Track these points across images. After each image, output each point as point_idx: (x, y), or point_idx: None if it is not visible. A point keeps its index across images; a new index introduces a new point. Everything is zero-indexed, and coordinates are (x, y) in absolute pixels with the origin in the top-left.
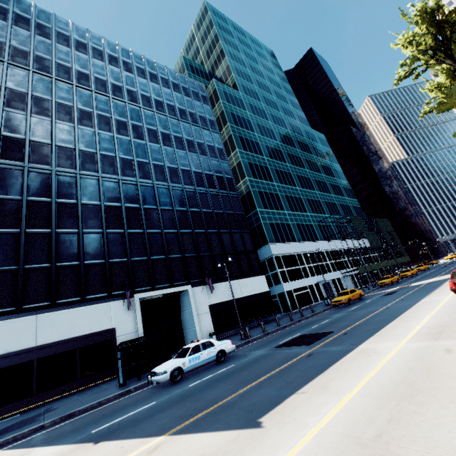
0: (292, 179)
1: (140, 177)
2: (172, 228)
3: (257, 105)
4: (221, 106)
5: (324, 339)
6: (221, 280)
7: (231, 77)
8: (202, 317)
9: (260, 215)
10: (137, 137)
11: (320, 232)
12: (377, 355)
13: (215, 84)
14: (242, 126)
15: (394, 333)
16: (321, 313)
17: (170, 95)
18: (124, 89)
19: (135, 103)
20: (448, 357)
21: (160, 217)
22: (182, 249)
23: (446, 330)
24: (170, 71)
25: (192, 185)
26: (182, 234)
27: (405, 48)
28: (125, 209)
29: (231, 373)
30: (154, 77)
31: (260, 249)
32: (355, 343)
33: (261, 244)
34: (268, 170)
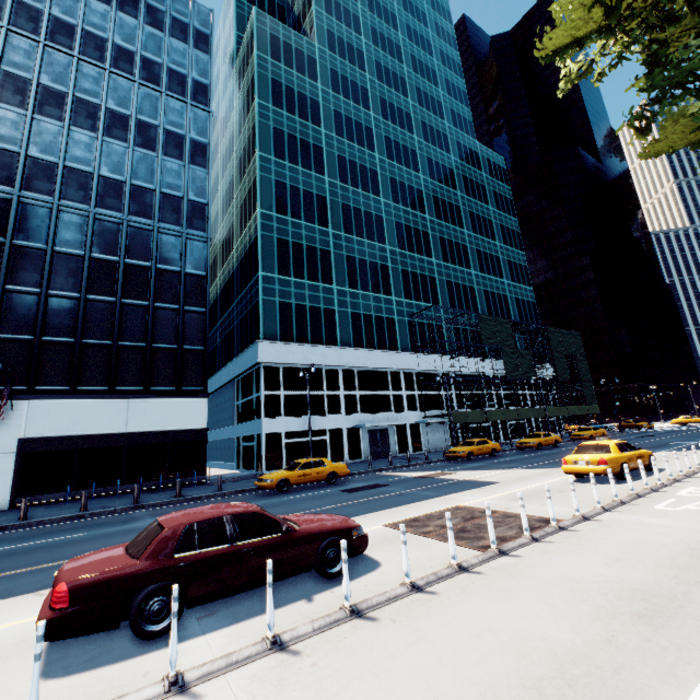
0: (381, 228)
1: None
2: None
3: (353, 75)
4: (253, 64)
5: None
6: (78, 394)
7: (310, 12)
8: None
9: (262, 285)
10: None
11: (409, 336)
12: None
13: (255, 18)
14: (292, 110)
15: None
16: (215, 498)
17: (106, 16)
18: None
19: None
20: None
21: None
22: None
23: None
24: None
25: (85, 203)
26: (10, 294)
27: None
28: None
29: None
30: None
31: (249, 347)
32: None
33: (254, 340)
34: (323, 203)
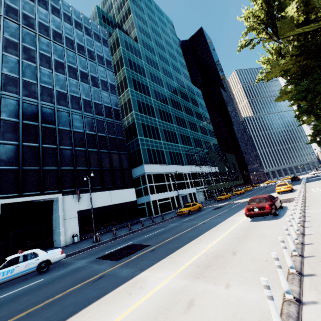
0: (171, 118)
1: (24, 95)
2: (52, 143)
3: (152, 57)
4: (120, 51)
5: (134, 255)
6: (93, 190)
7: (134, 31)
8: (69, 221)
9: (140, 142)
10: (28, 58)
11: (186, 159)
12: (135, 296)
13: (118, 33)
14: (136, 71)
15: (180, 257)
16: (167, 220)
17: (71, 30)
18: (20, 12)
19: (31, 28)
20: (179, 320)
21: (40, 133)
22: (58, 163)
23: (214, 264)
24: (75, 10)
25: (80, 110)
26: (62, 150)
27: (247, 21)
28: (1, 121)
29: (20, 296)
30: (56, 11)
31: (137, 167)
32: (143, 268)
33: (138, 164)
34: (152, 108)
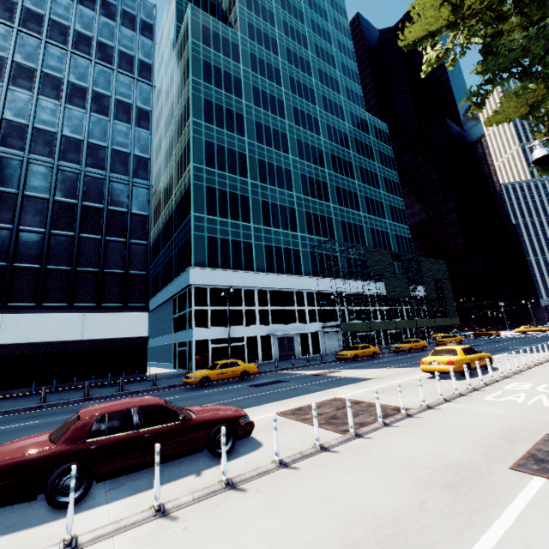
0: (289, 179)
1: None
2: None
3: (268, 58)
4: (188, 48)
5: None
6: (43, 309)
7: (234, 8)
8: None
9: (193, 223)
10: None
11: (311, 263)
12: None
13: (190, 12)
14: (219, 85)
15: None
16: (150, 391)
17: (68, 8)
18: None
19: None
20: None
21: None
22: None
23: None
24: None
25: (50, 156)
26: None
27: None
28: None
29: None
30: None
31: (183, 272)
32: None
33: (187, 266)
34: (243, 159)
